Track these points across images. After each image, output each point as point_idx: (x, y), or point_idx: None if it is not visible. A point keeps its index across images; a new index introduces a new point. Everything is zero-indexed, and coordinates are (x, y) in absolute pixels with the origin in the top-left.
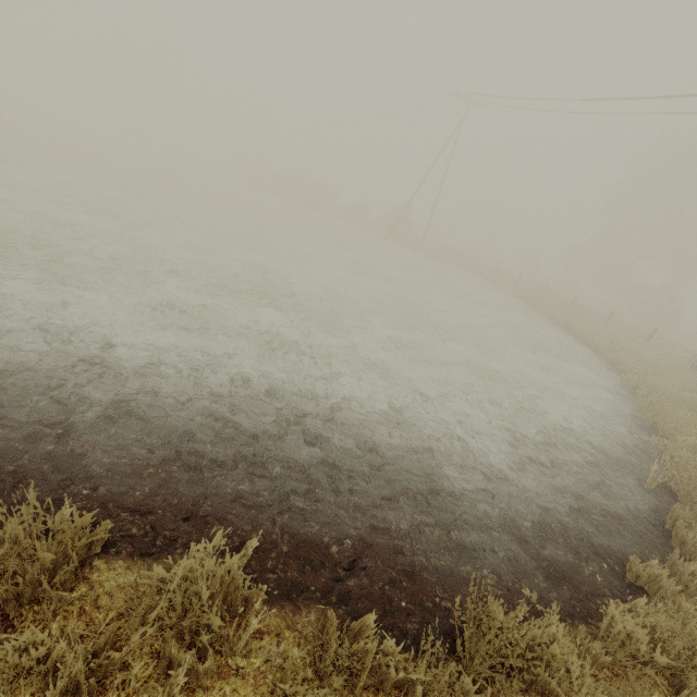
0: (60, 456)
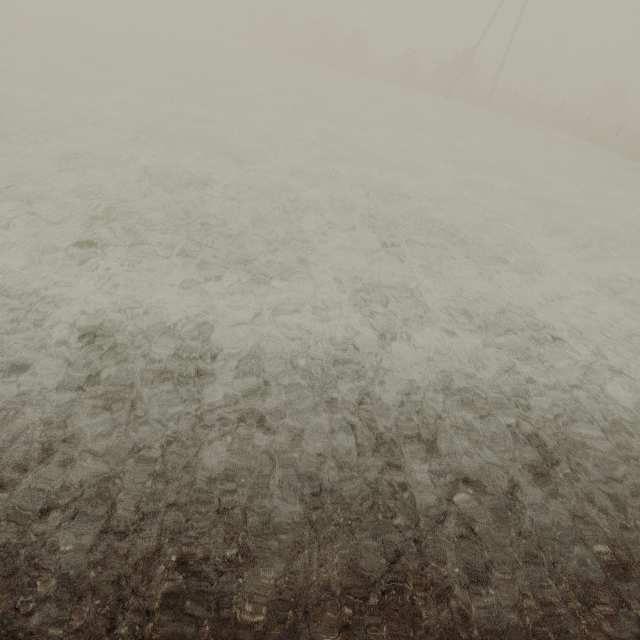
0: (494, 621)
